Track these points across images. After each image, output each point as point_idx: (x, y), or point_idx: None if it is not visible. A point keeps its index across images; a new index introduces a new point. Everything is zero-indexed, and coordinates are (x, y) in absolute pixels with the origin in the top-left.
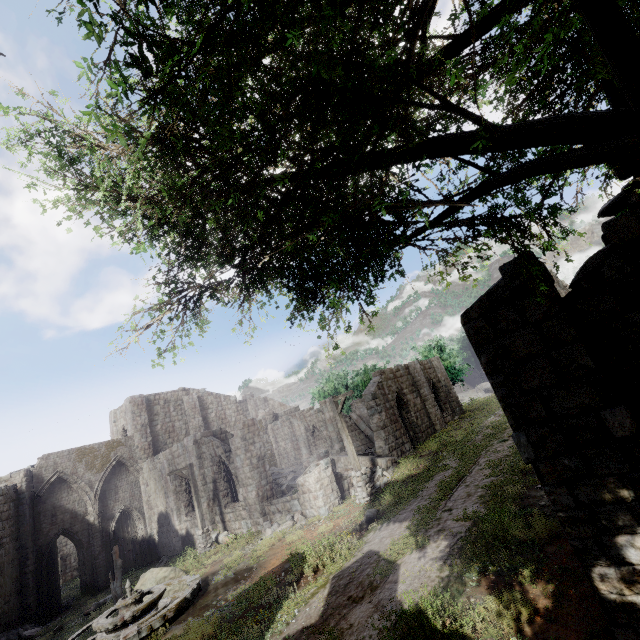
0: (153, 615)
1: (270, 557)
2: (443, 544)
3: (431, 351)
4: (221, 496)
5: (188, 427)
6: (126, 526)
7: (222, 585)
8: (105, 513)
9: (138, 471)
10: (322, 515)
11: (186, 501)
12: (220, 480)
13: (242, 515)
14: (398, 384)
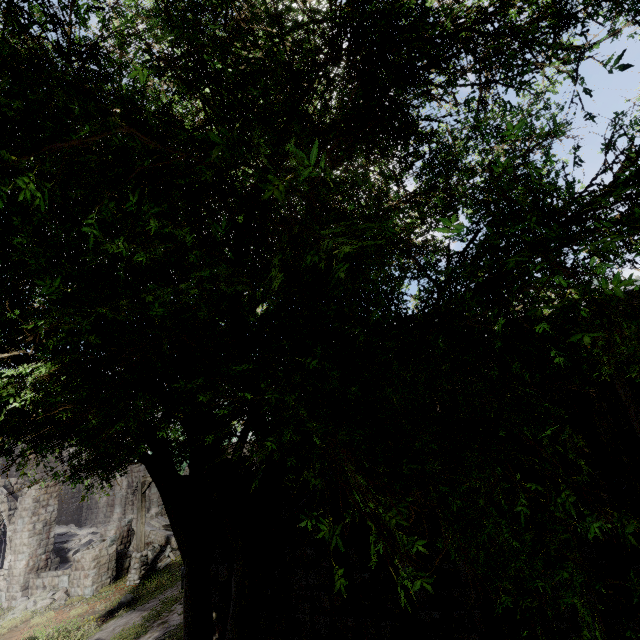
0: None
1: None
2: (154, 635)
3: None
4: None
5: None
6: None
7: None
8: None
9: None
10: (86, 595)
11: None
12: None
13: None
14: None
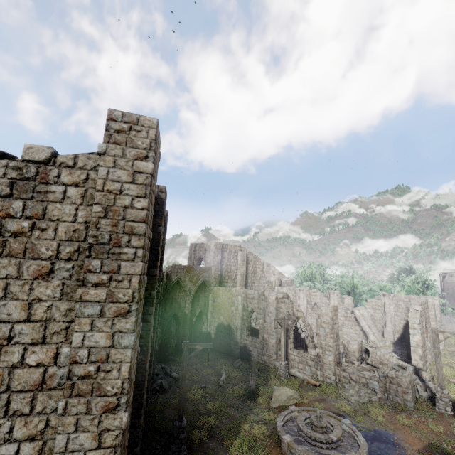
0: (342, 443)
1: (397, 431)
2: None
3: (417, 285)
4: (289, 341)
5: (237, 272)
6: (198, 322)
7: (374, 439)
8: (192, 310)
9: (210, 291)
10: (408, 406)
11: (248, 327)
12: (290, 331)
13: (308, 363)
14: (425, 314)
